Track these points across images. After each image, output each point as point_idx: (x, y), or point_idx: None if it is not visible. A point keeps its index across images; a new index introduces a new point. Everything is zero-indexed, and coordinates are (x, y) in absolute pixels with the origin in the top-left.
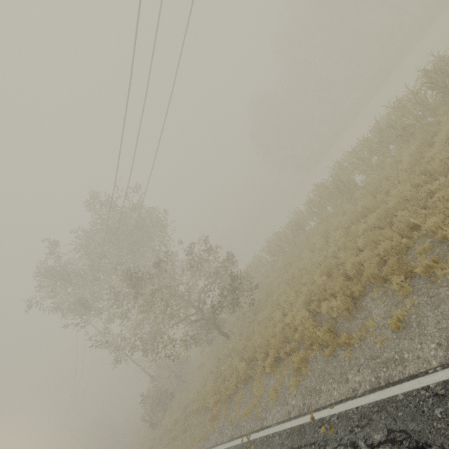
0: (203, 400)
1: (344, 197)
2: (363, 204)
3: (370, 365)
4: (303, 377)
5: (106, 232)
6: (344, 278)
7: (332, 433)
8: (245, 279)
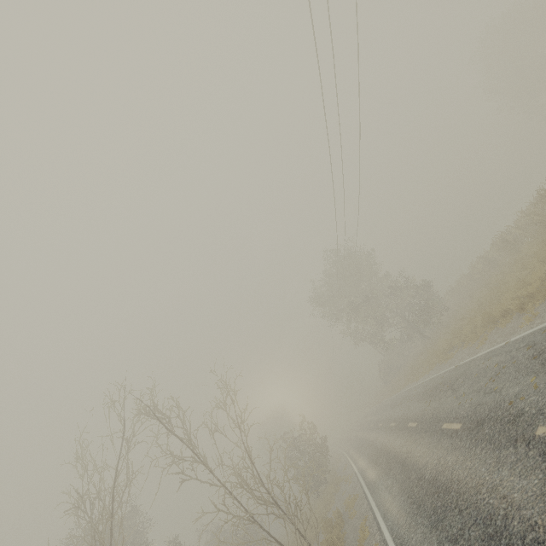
0: (407, 372)
1: (509, 255)
2: (497, 278)
3: (441, 368)
4: (432, 369)
5: (337, 282)
6: (457, 330)
7: (422, 385)
8: (433, 306)
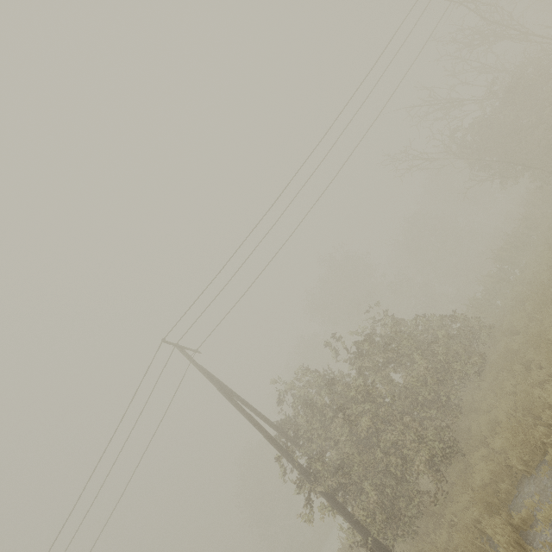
0: None
1: None
2: None
3: None
4: None
5: None
6: None
7: None
8: None
